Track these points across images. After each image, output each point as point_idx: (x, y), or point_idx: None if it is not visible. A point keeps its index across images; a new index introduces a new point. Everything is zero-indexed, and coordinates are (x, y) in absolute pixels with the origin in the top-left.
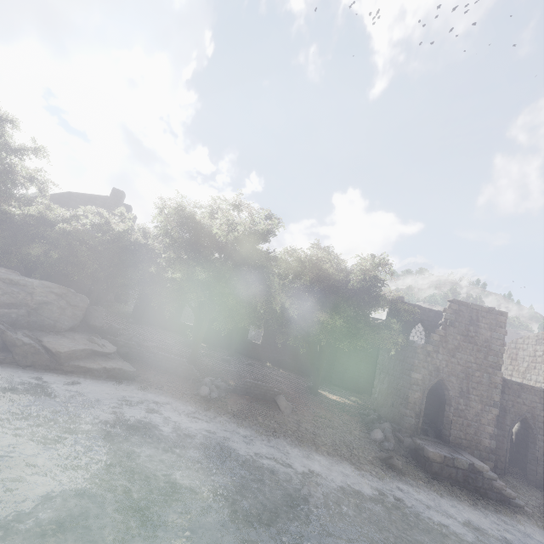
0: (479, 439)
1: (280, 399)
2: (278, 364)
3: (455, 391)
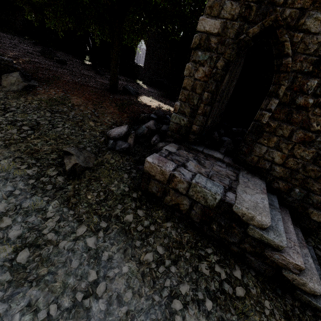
0: (320, 172)
1: (10, 75)
2: (158, 86)
3: (303, 57)
